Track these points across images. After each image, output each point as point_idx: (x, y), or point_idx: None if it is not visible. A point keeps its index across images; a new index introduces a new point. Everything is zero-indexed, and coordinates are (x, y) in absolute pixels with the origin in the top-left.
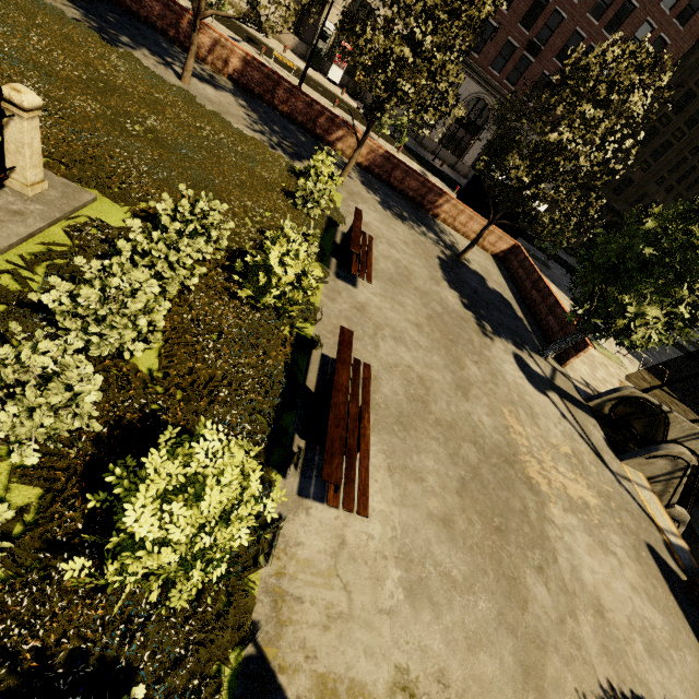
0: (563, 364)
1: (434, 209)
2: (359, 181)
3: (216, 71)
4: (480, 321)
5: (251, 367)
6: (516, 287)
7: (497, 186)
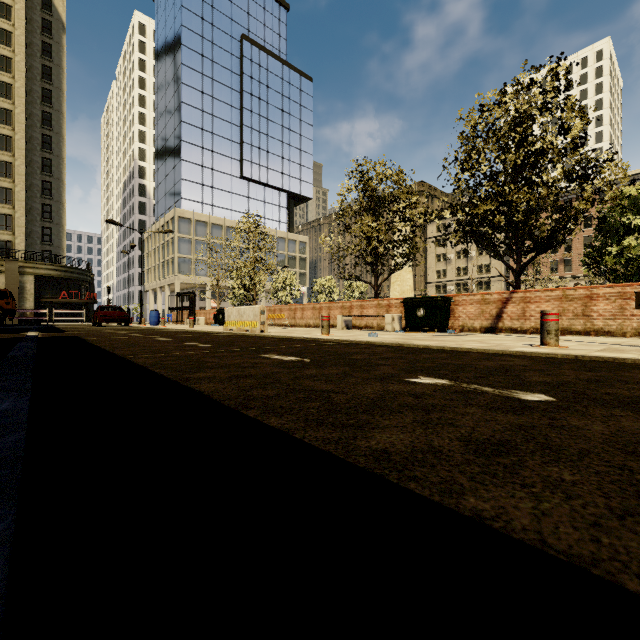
0: None
1: None
2: None
3: None
4: None
5: None
6: None
7: None
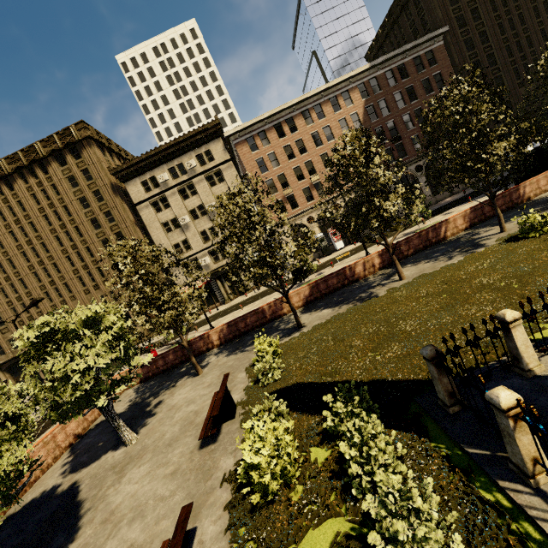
0: None
1: (522, 198)
2: (493, 227)
3: (372, 274)
4: None
5: None
6: None
7: (534, 153)
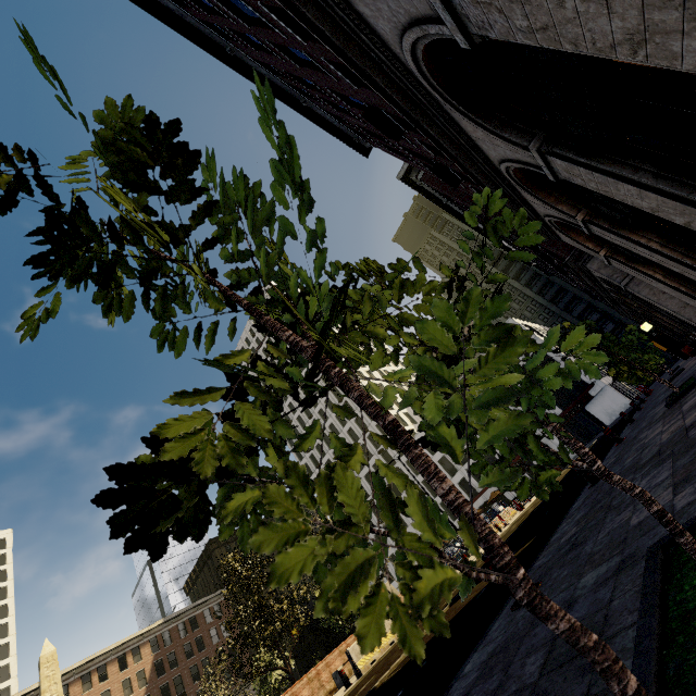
0: None
1: None
2: None
3: None
4: None
5: None
6: None
7: None
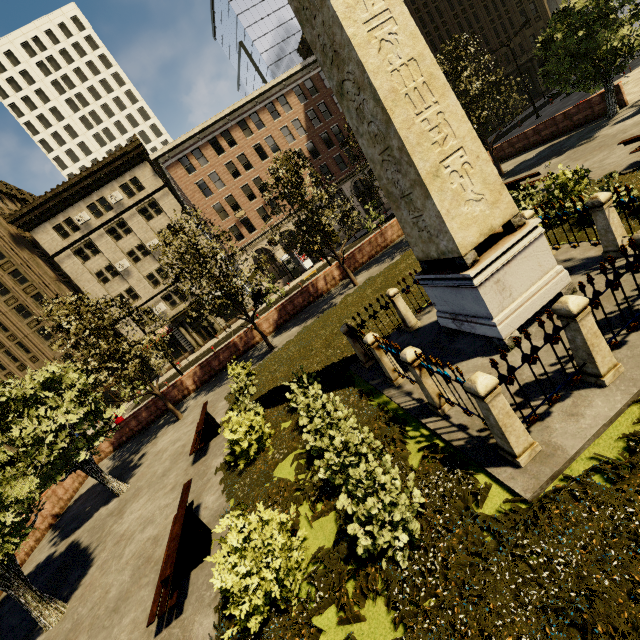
0: (625, 105)
1: None
2: None
3: (334, 286)
4: (576, 147)
5: (637, 177)
6: (530, 149)
7: None
